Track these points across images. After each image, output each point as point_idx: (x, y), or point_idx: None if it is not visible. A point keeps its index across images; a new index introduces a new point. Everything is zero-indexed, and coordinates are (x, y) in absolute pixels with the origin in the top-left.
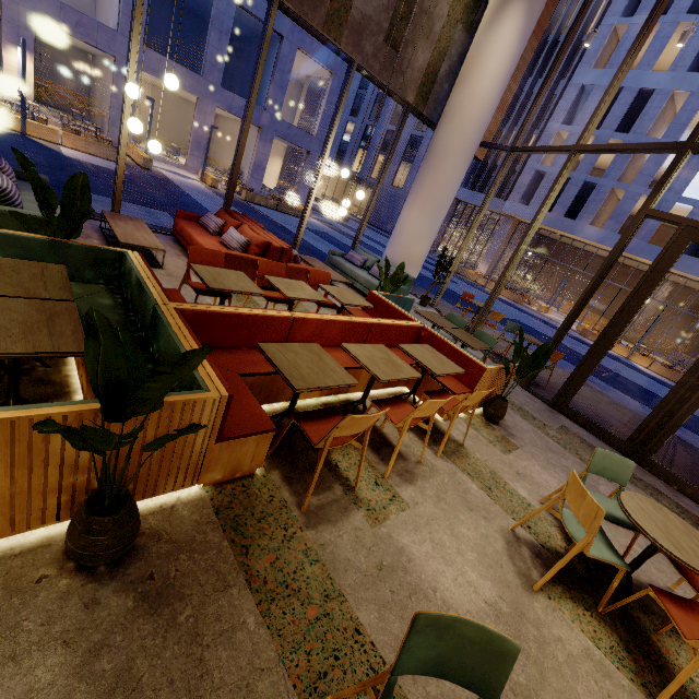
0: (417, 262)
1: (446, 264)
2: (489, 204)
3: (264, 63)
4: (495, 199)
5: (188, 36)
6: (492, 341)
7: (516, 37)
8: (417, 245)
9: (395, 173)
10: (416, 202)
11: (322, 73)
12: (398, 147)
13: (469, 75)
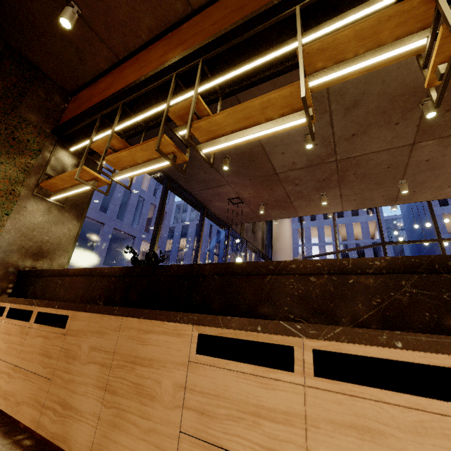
0: None
1: None
2: None
3: (123, 249)
4: None
5: None
6: None
7: (290, 224)
8: None
9: None
10: None
11: None
12: None
13: (280, 237)
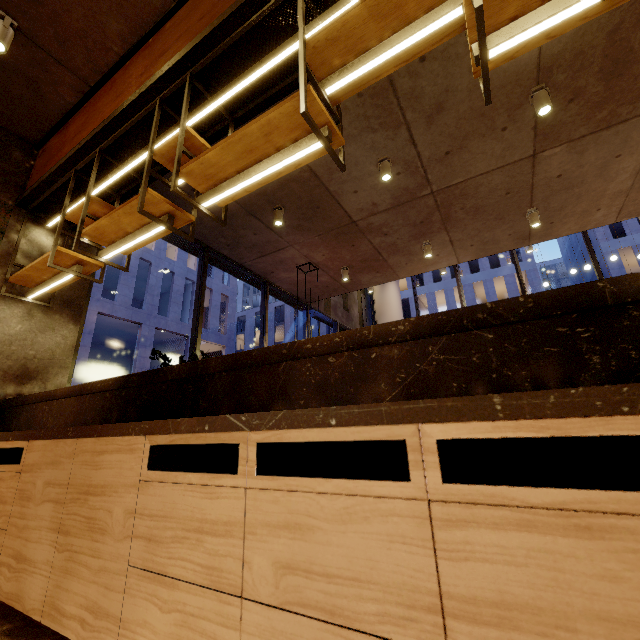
0: None
1: None
2: None
3: (173, 356)
4: None
5: (97, 360)
6: None
7: (397, 291)
8: None
9: None
10: None
11: (214, 349)
12: None
13: (385, 311)
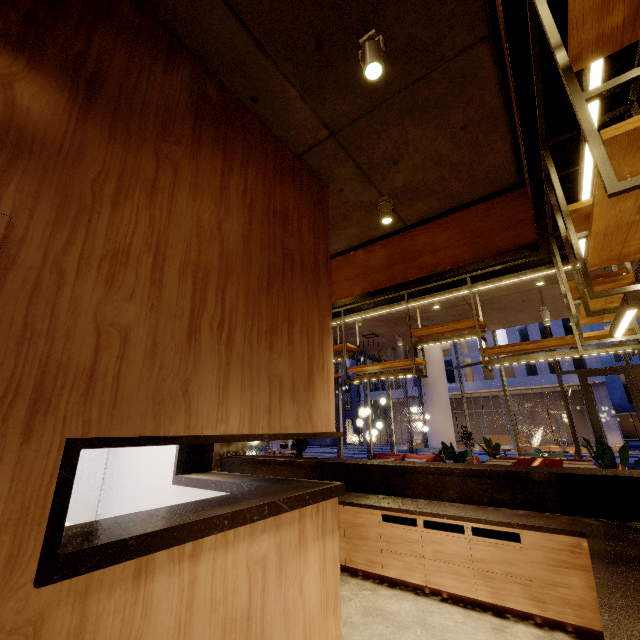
0: (454, 441)
1: (469, 435)
2: (394, 395)
3: None
4: (396, 390)
5: None
6: (560, 455)
7: None
8: (449, 431)
9: None
10: (435, 409)
11: None
12: None
13: (426, 347)
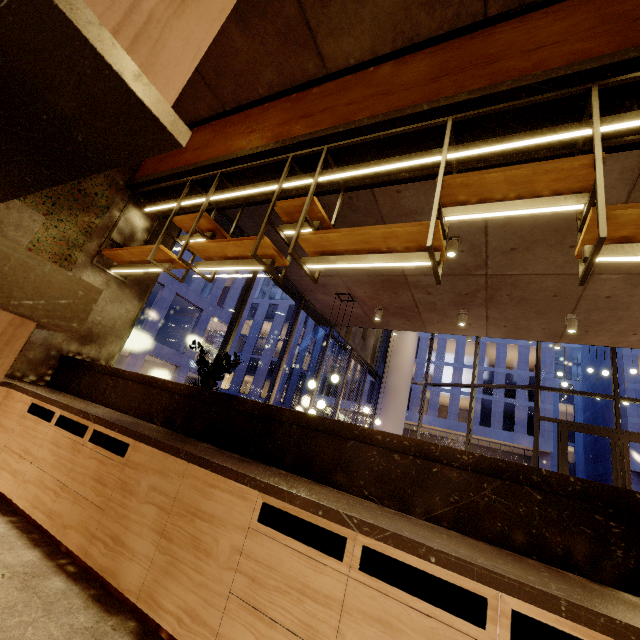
0: None
1: None
2: (344, 405)
3: (183, 324)
4: (347, 401)
5: None
6: None
7: (416, 335)
8: None
9: (262, 387)
10: (388, 420)
11: (222, 328)
12: (261, 369)
13: (399, 350)
